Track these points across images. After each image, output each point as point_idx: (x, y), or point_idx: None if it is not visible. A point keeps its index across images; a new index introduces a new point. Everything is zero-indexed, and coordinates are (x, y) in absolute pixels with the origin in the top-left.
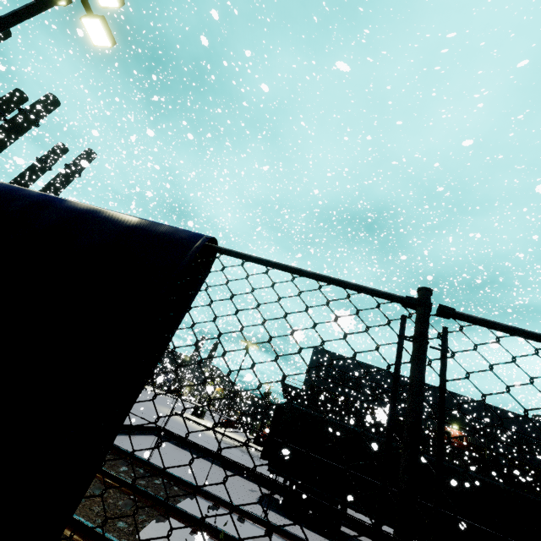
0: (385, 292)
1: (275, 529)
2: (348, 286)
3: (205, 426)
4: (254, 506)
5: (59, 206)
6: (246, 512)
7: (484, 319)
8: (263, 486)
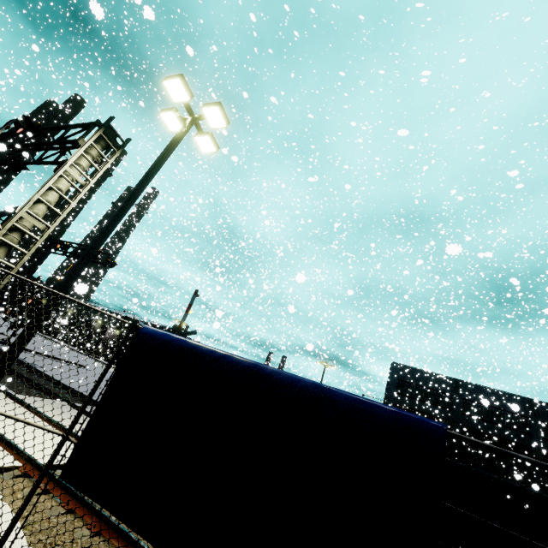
0: None
1: None
2: None
3: None
4: None
5: (333, 398)
6: None
7: None
8: None
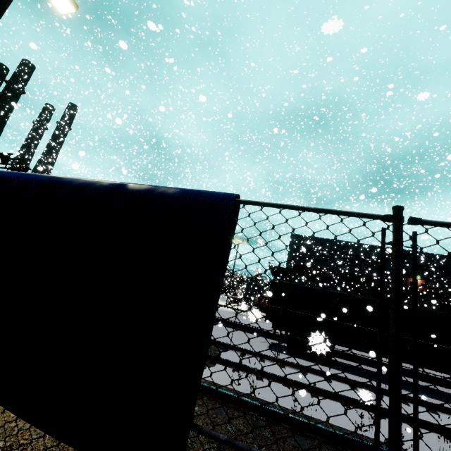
0: (369, 214)
1: (287, 363)
2: (341, 214)
3: (218, 304)
4: (267, 351)
5: (127, 191)
6: (264, 355)
7: (444, 223)
8: (270, 338)
